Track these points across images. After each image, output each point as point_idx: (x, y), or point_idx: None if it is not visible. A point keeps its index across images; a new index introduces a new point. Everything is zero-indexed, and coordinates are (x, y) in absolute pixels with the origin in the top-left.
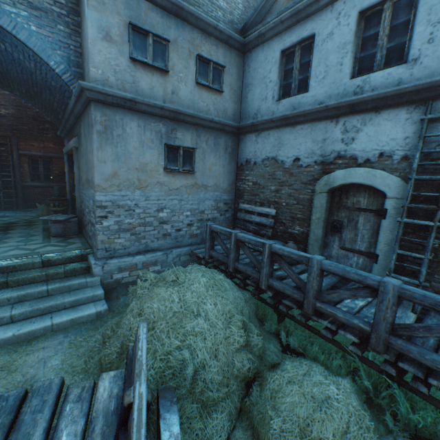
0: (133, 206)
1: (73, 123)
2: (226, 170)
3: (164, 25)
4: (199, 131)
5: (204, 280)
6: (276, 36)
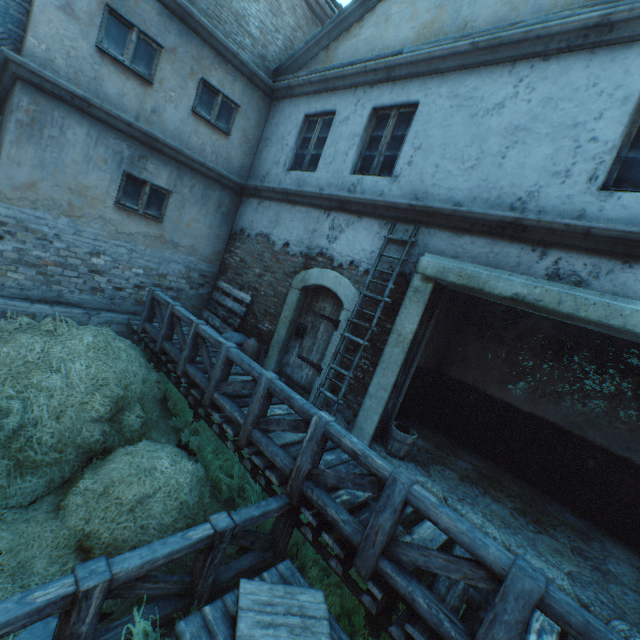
0: (51, 236)
1: (3, 96)
2: (213, 233)
3: (162, 25)
4: (184, 172)
5: (91, 339)
6: (305, 95)
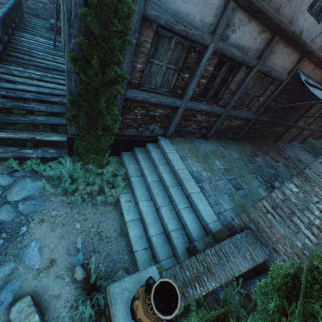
0: None
1: None
2: None
3: None
4: None
5: None
6: None
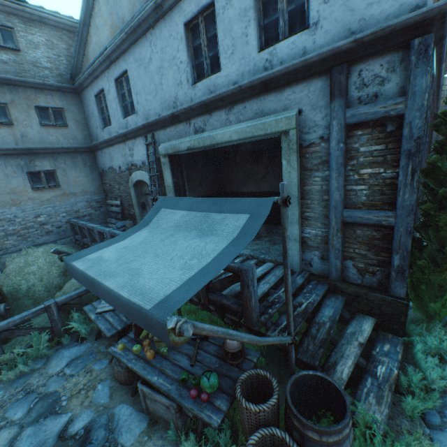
0: (13, 218)
1: None
2: (90, 178)
3: None
4: (56, 157)
5: (43, 250)
6: (89, 85)
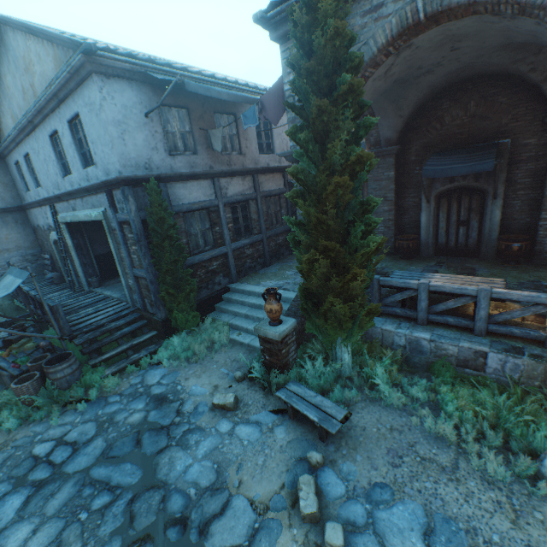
0: None
1: None
2: (24, 235)
3: None
4: None
5: None
6: (9, 154)
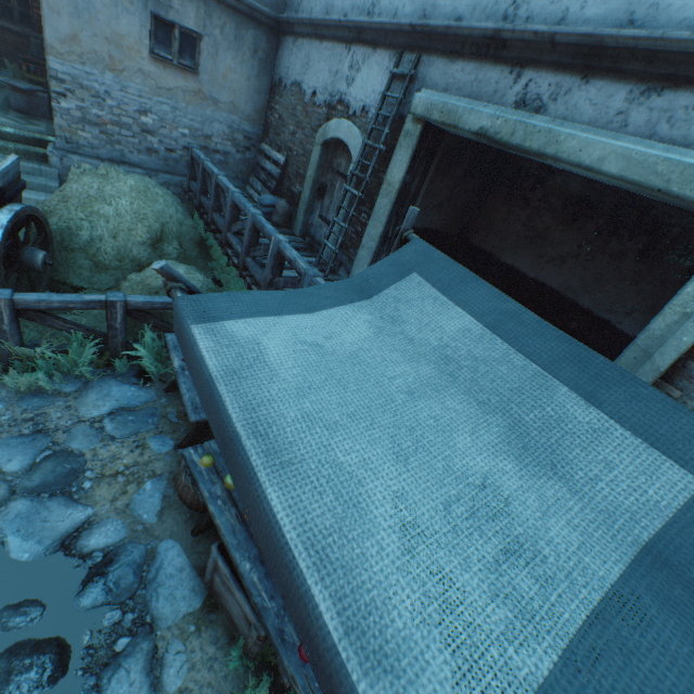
0: (102, 94)
1: None
2: (253, 86)
3: None
4: (211, 8)
5: (133, 183)
6: None
